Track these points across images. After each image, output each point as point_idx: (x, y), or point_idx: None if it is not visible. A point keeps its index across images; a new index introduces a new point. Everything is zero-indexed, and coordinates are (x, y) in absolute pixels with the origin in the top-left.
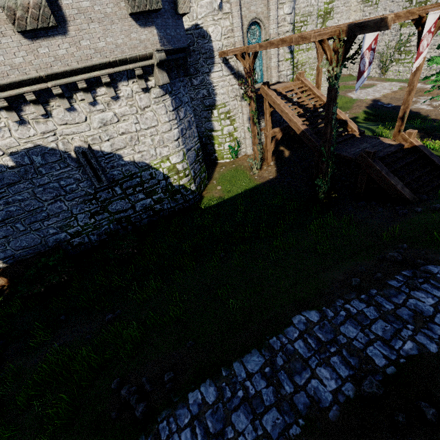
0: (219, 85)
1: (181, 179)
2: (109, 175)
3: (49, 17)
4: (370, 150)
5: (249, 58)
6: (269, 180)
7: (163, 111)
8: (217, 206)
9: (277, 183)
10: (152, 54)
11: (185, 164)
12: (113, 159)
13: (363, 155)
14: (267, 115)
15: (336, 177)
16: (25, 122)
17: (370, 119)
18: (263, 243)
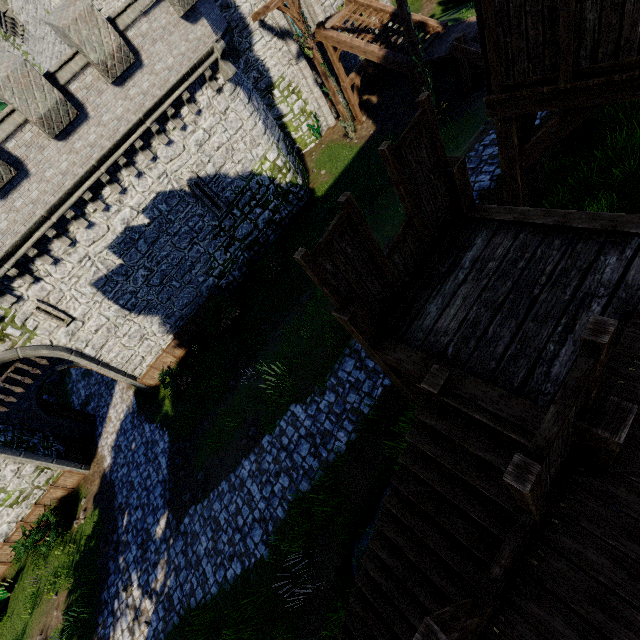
0: (267, 57)
1: (286, 176)
2: (224, 199)
3: (129, 55)
4: (459, 35)
5: (293, 5)
6: (371, 136)
7: (242, 107)
8: (334, 187)
9: (381, 134)
10: (213, 48)
11: (283, 158)
12: (220, 180)
13: (454, 44)
14: (336, 63)
15: (439, 90)
16: (141, 174)
17: (449, 9)
18: None
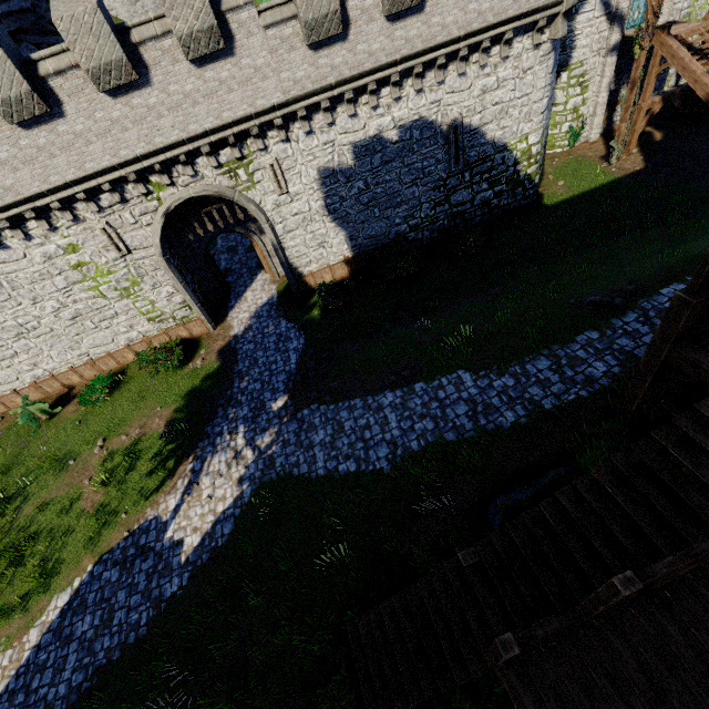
0: (583, 33)
1: (530, 167)
2: (466, 157)
3: None
4: None
5: None
6: (634, 172)
7: (543, 74)
8: (568, 203)
9: (649, 176)
10: None
11: (540, 147)
12: (476, 136)
13: None
14: (651, 77)
15: None
16: (421, 91)
17: None
18: (652, 233)
